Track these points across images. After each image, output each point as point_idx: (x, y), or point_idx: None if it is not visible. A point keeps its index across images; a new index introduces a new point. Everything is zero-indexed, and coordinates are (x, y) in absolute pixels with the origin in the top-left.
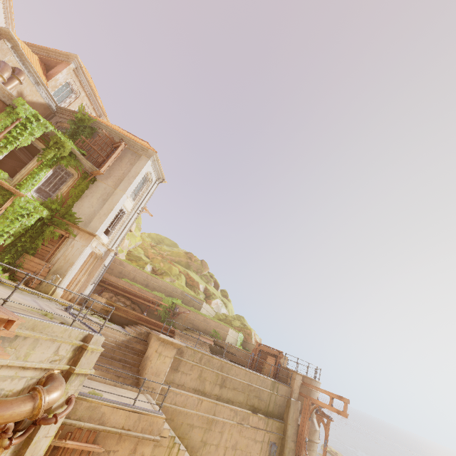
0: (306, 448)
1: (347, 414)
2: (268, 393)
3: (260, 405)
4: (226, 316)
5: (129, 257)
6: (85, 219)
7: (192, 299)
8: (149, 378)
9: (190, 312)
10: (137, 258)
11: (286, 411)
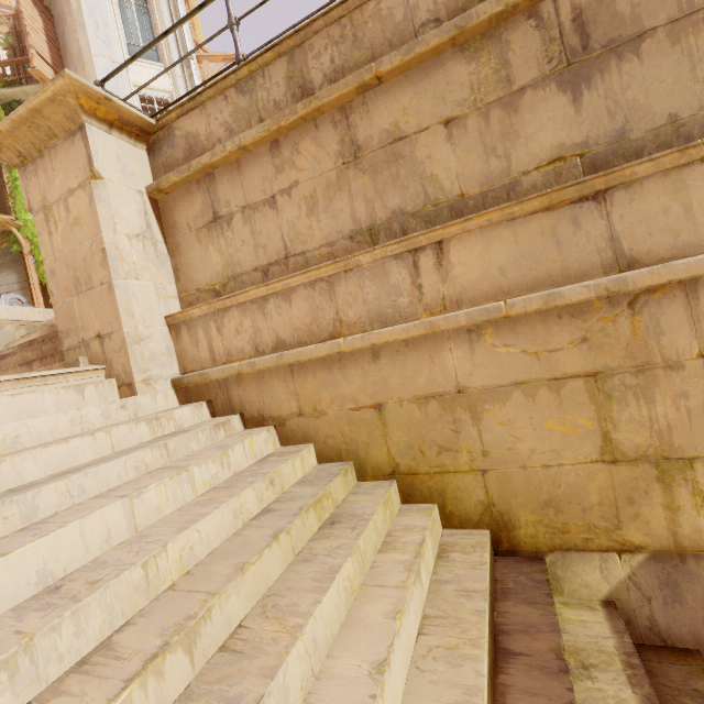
0: None
1: None
2: None
3: None
4: None
5: None
6: None
7: None
8: (71, 313)
9: None
10: None
11: None
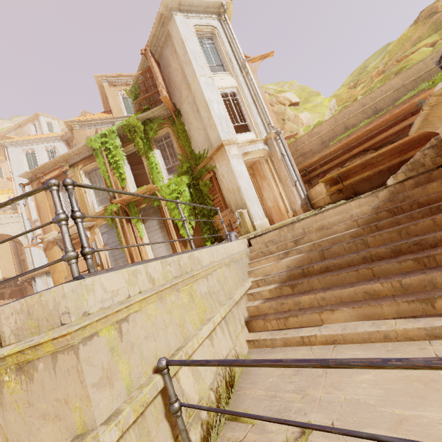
0: None
1: None
2: None
3: None
4: None
5: None
6: (207, 146)
7: None
8: None
9: None
10: None
11: None
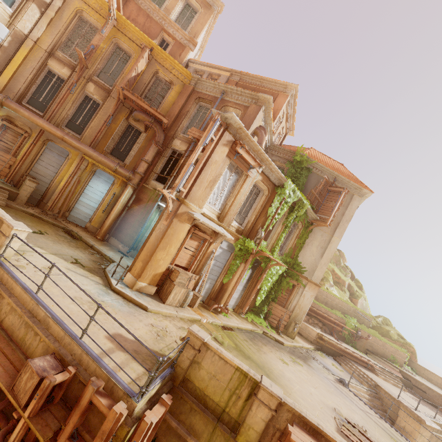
0: None
1: None
2: None
3: None
4: (373, 319)
5: None
6: (308, 267)
7: (362, 316)
8: None
9: (370, 336)
10: None
11: None
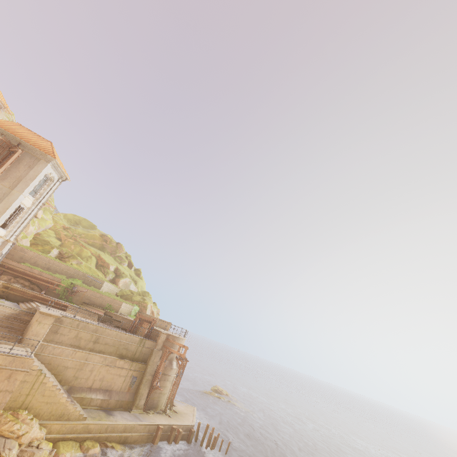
0: (159, 378)
1: (185, 355)
2: (136, 346)
3: (128, 353)
4: (131, 292)
5: (35, 241)
6: None
7: (94, 280)
8: (30, 338)
9: (88, 290)
10: (44, 242)
11: (149, 357)
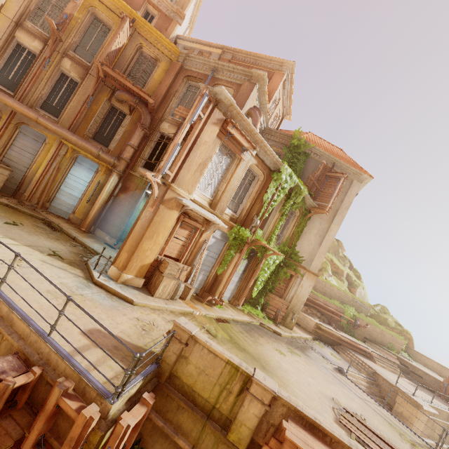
0: None
1: None
2: None
3: None
4: (371, 307)
5: None
6: (306, 257)
7: (361, 305)
8: None
9: (368, 324)
10: None
11: None
